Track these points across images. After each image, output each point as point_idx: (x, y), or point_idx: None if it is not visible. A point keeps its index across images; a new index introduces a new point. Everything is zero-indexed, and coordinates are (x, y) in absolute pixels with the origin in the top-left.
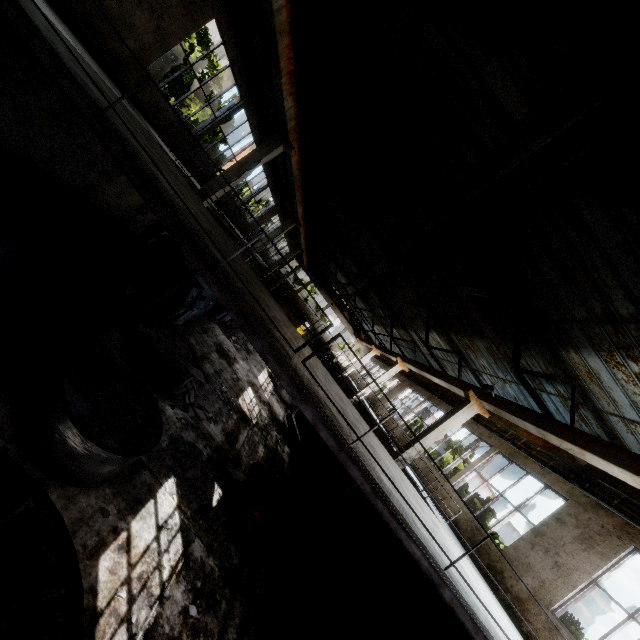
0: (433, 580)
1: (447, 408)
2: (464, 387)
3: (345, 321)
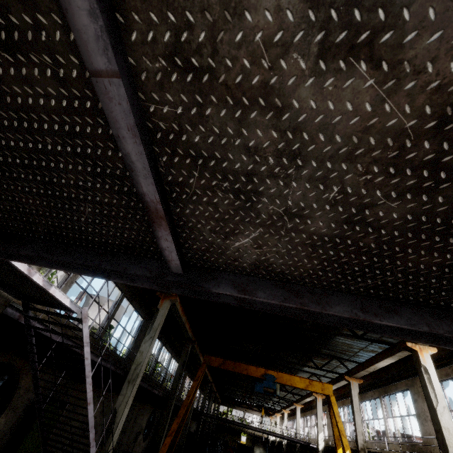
0: (283, 437)
1: (308, 413)
2: (293, 403)
3: (257, 413)
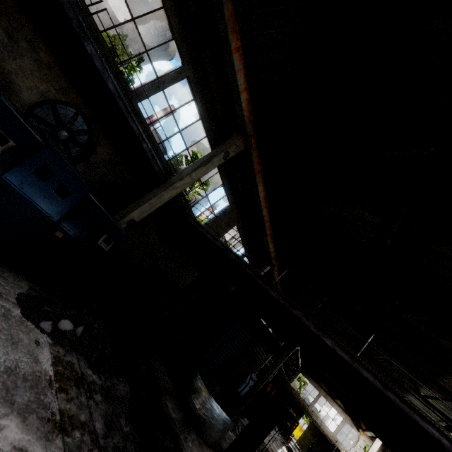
0: None
1: None
2: None
3: (340, 410)
